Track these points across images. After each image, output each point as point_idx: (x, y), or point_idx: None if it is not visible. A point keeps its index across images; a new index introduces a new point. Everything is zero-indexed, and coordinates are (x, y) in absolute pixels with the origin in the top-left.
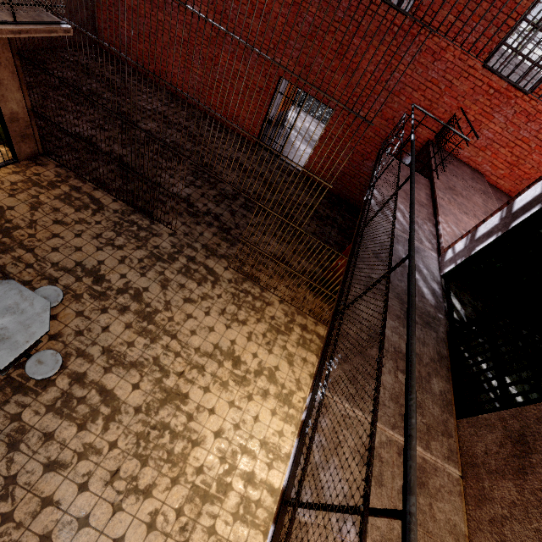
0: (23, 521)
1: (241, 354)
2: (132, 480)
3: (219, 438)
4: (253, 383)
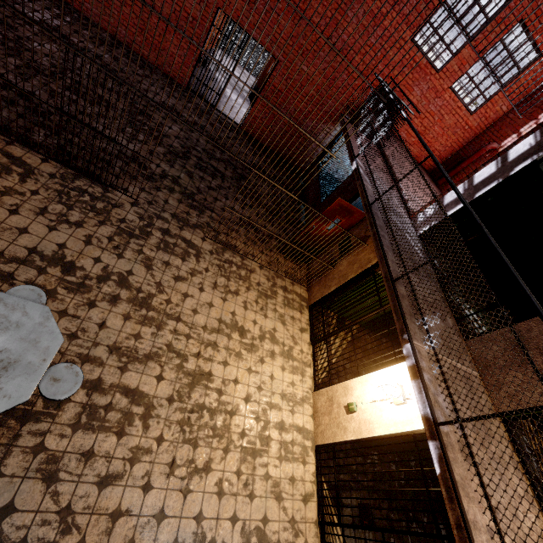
0: (99, 542)
1: (244, 323)
2: (190, 464)
3: (249, 402)
4: (261, 347)
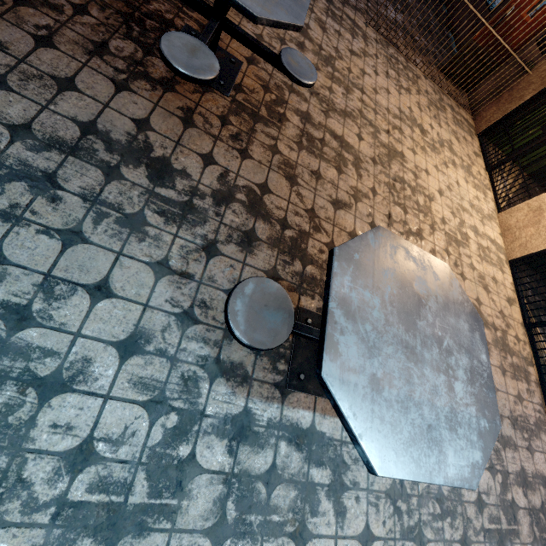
0: None
1: (422, 123)
2: (404, 224)
3: (443, 196)
4: (442, 152)
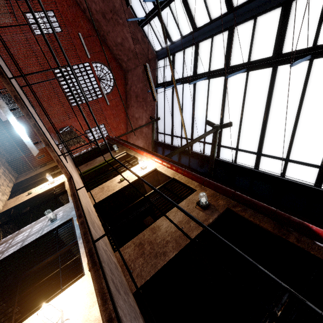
0: None
1: None
2: None
3: None
4: None
